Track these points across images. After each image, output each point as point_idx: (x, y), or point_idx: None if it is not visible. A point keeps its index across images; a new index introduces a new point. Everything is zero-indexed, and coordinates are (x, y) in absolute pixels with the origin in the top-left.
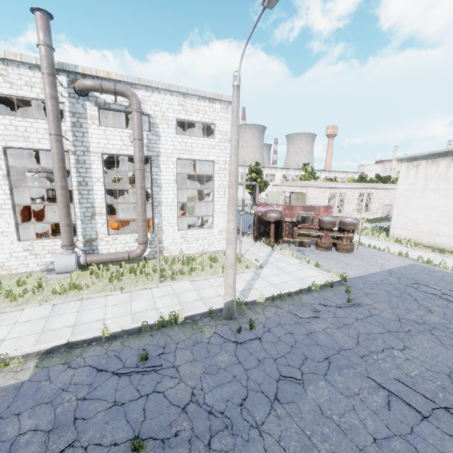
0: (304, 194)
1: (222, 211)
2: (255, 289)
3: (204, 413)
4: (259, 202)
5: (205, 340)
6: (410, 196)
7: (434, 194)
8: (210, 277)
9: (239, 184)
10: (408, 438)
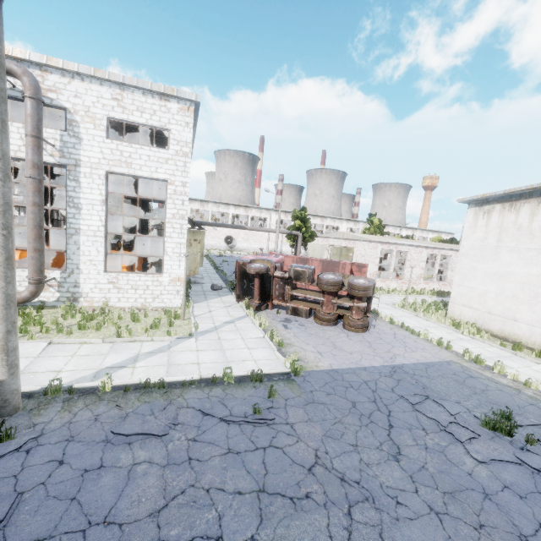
0: (350, 249)
1: (177, 252)
2: (132, 368)
3: None
4: (270, 252)
5: None
6: (478, 257)
7: (511, 255)
8: (90, 340)
9: (275, 232)
10: None
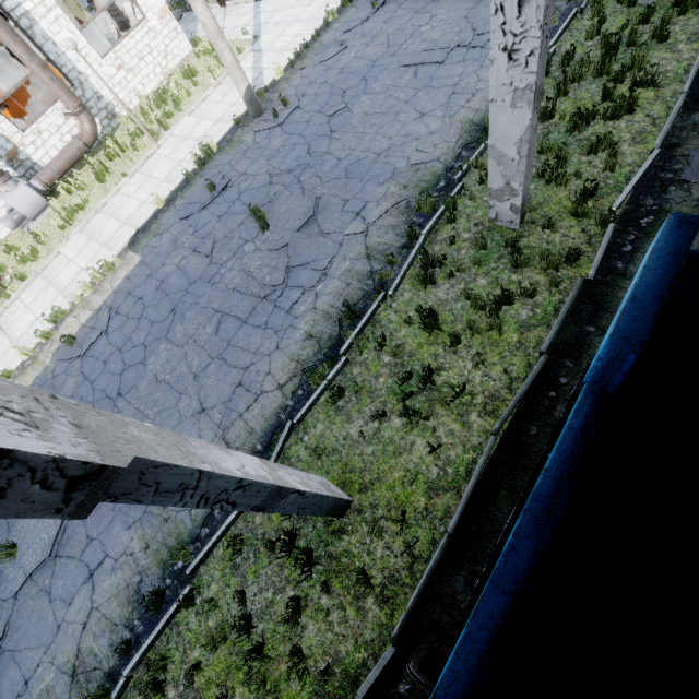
0: None
1: None
2: (267, 69)
3: (285, 175)
4: None
5: (252, 145)
6: None
7: None
8: (206, 95)
9: None
10: (429, 85)
